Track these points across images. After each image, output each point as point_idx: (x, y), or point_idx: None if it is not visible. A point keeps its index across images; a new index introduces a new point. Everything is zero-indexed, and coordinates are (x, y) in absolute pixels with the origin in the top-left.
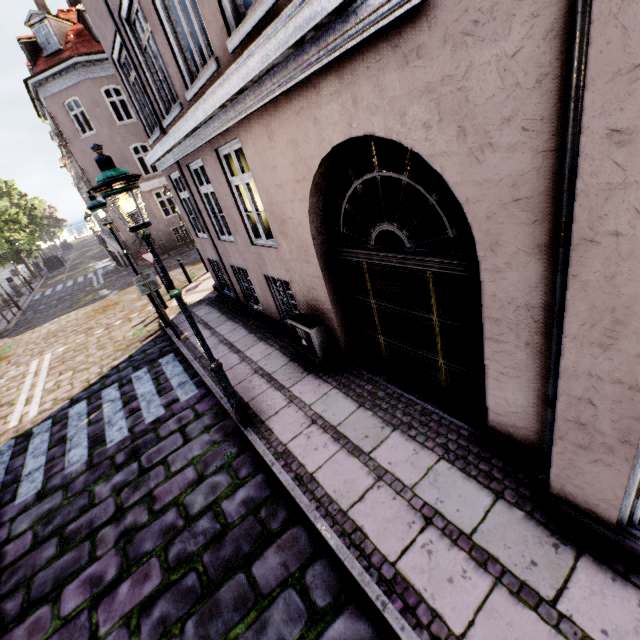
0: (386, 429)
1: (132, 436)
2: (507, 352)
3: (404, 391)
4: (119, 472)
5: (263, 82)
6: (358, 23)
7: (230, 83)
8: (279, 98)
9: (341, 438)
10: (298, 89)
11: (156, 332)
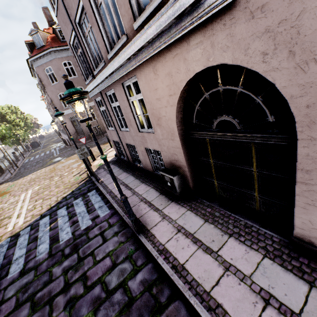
0: (224, 236)
1: (74, 237)
2: (314, 191)
3: (231, 212)
4: (66, 259)
5: (154, 42)
6: None
7: (135, 44)
8: (162, 50)
9: (197, 241)
10: (175, 44)
11: (86, 178)
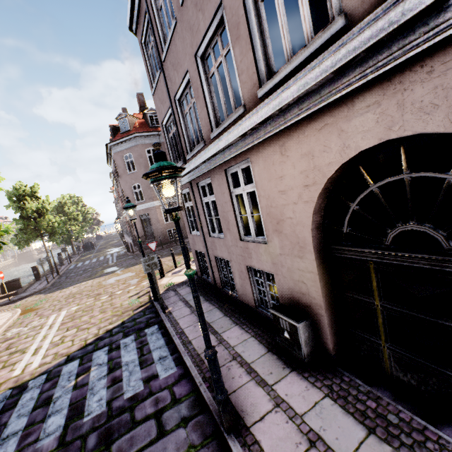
0: None
1: (108, 412)
2: None
3: (425, 421)
4: None
5: (289, 110)
6: (428, 31)
7: (258, 114)
8: (300, 121)
9: None
10: (325, 110)
11: (146, 303)
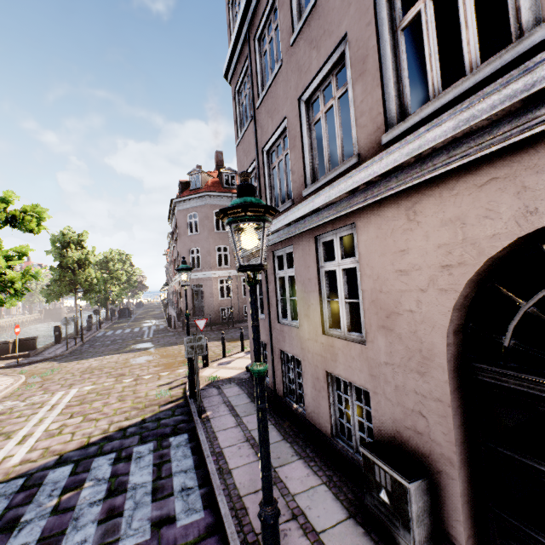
0: None
1: None
2: None
3: None
4: None
5: (431, 158)
6: None
7: (382, 162)
8: (447, 174)
9: None
10: (494, 158)
11: (178, 399)
